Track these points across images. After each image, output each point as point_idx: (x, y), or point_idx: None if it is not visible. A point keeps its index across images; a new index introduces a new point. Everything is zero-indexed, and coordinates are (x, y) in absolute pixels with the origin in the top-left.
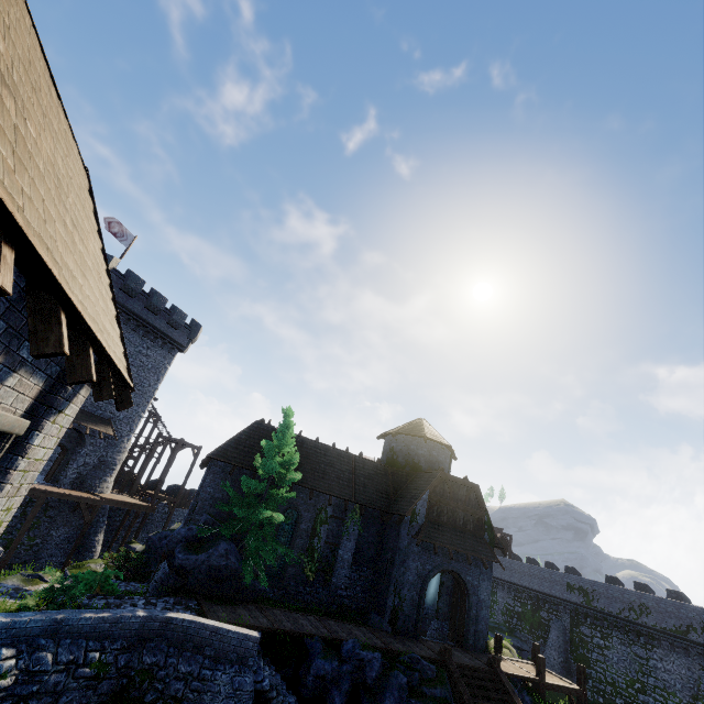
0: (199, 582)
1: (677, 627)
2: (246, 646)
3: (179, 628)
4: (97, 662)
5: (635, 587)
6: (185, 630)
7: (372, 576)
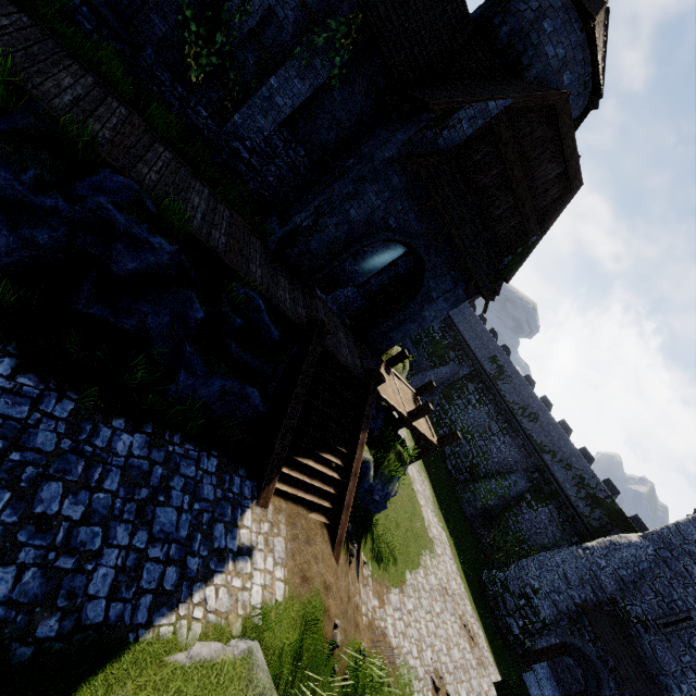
0: None
1: (542, 444)
2: None
3: None
4: None
5: (540, 399)
6: None
7: (306, 173)
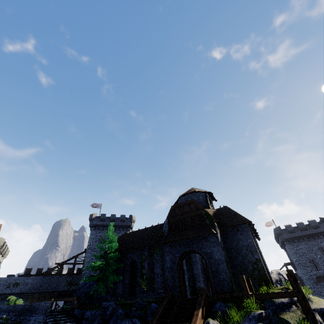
0: (84, 301)
1: None
2: (44, 306)
3: (33, 306)
4: (5, 318)
5: None
6: (34, 307)
7: None
